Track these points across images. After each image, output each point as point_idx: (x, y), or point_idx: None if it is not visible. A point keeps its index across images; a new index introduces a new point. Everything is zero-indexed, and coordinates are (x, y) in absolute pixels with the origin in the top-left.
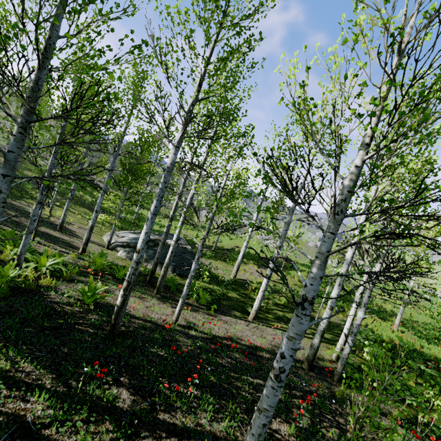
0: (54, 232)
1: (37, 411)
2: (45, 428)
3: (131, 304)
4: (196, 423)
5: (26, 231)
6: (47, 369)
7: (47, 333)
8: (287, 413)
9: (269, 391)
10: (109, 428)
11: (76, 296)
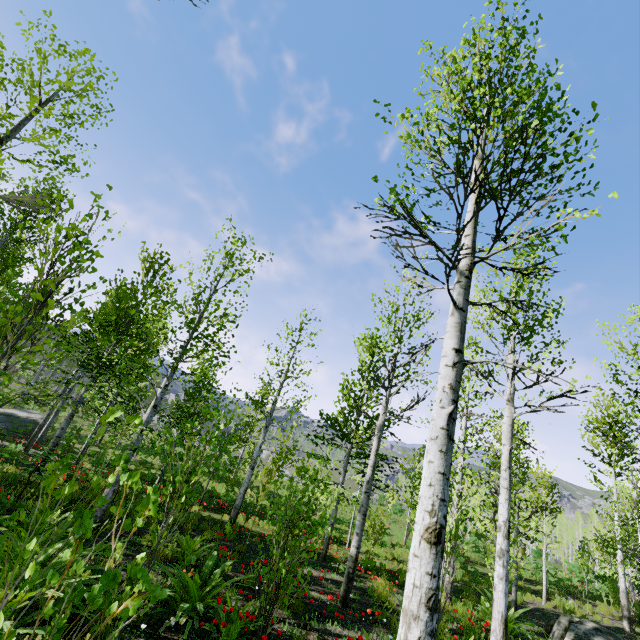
0: None
1: None
2: None
3: None
4: None
5: None
6: None
7: None
8: None
9: None
10: None
11: None
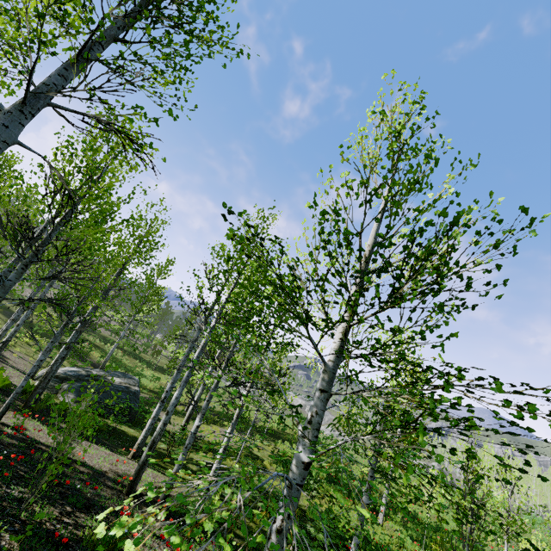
0: None
1: None
2: None
3: None
4: None
5: None
6: None
7: None
8: (11, 485)
9: None
10: None
11: None
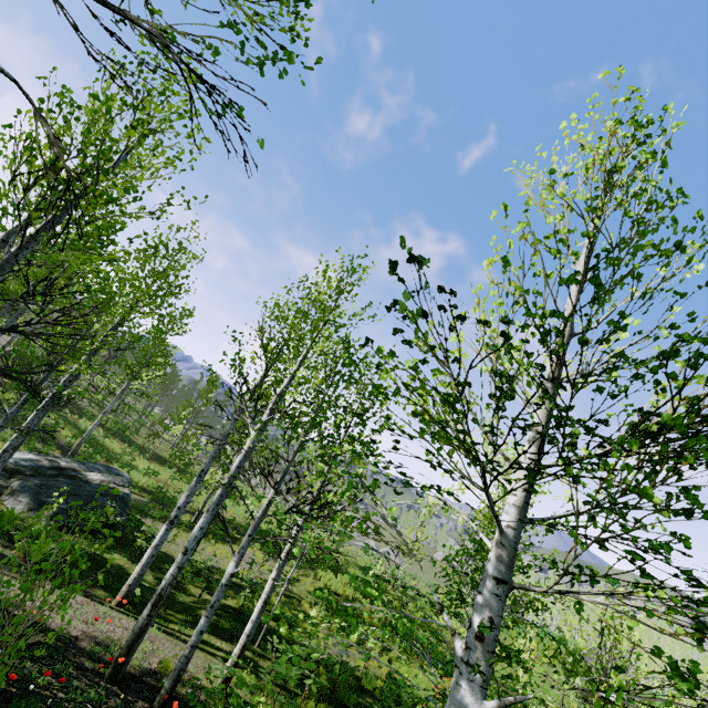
0: None
1: None
2: None
3: None
4: None
5: None
6: None
7: None
8: None
9: None
10: None
11: None
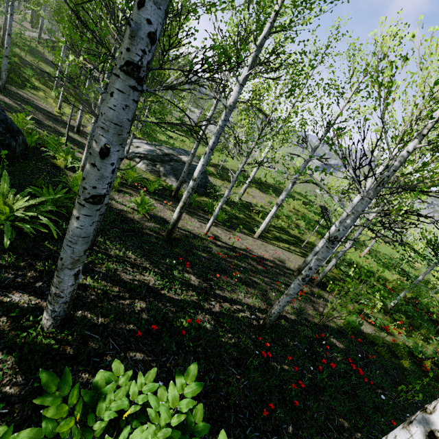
0: (74, 135)
1: (152, 281)
2: (161, 290)
3: (170, 216)
4: (237, 297)
5: (87, 146)
6: (143, 258)
7: (129, 234)
8: None
9: (296, 286)
10: (192, 294)
11: (130, 206)
